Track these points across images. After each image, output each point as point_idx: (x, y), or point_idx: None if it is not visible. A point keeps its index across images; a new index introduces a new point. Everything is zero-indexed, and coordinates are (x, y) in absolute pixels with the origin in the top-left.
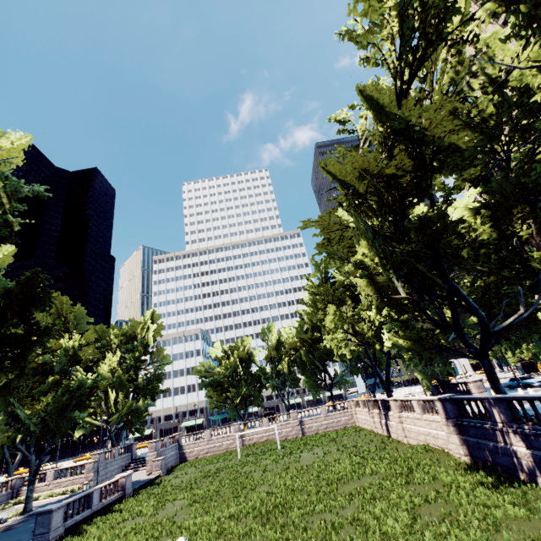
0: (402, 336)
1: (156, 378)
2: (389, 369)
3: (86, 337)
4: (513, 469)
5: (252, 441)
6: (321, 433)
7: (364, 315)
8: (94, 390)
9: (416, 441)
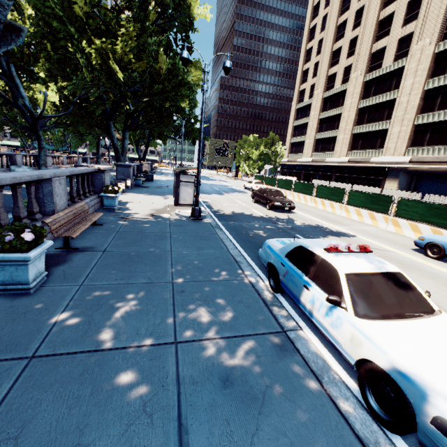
0: None
1: None
2: (98, 140)
3: None
4: None
5: None
6: None
7: None
8: None
9: None
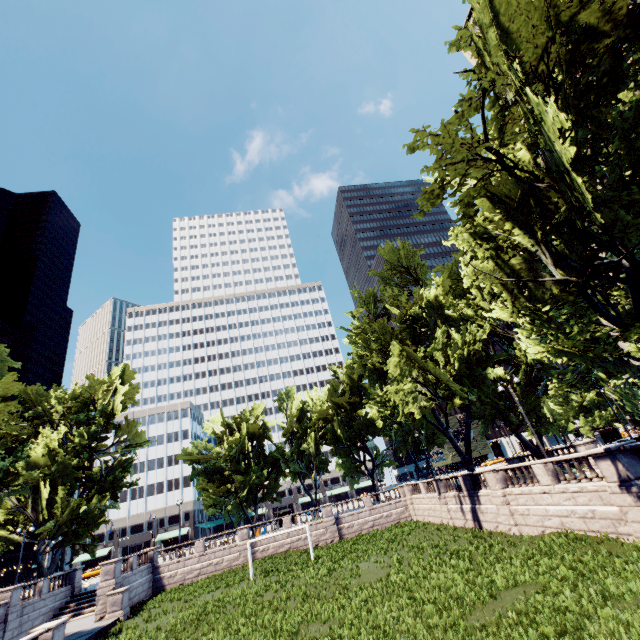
0: (565, 340)
1: (122, 465)
2: (470, 433)
3: (3, 389)
4: None
5: (267, 553)
6: (366, 533)
7: (438, 356)
8: (10, 479)
9: (538, 529)
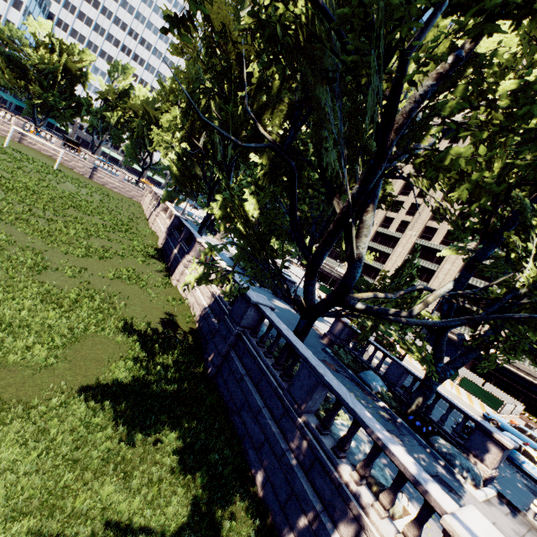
0: (177, 166)
1: None
2: None
3: None
4: (168, 257)
5: (33, 146)
6: (108, 188)
7: None
8: None
9: (154, 229)
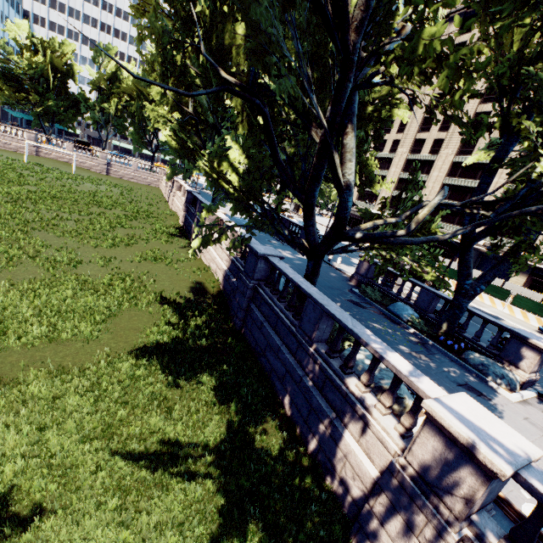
0: (174, 140)
1: None
2: None
3: None
4: (189, 233)
5: (49, 156)
6: (125, 180)
7: None
8: None
9: (174, 209)
